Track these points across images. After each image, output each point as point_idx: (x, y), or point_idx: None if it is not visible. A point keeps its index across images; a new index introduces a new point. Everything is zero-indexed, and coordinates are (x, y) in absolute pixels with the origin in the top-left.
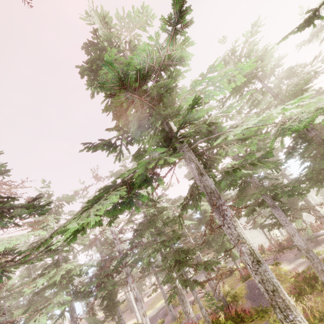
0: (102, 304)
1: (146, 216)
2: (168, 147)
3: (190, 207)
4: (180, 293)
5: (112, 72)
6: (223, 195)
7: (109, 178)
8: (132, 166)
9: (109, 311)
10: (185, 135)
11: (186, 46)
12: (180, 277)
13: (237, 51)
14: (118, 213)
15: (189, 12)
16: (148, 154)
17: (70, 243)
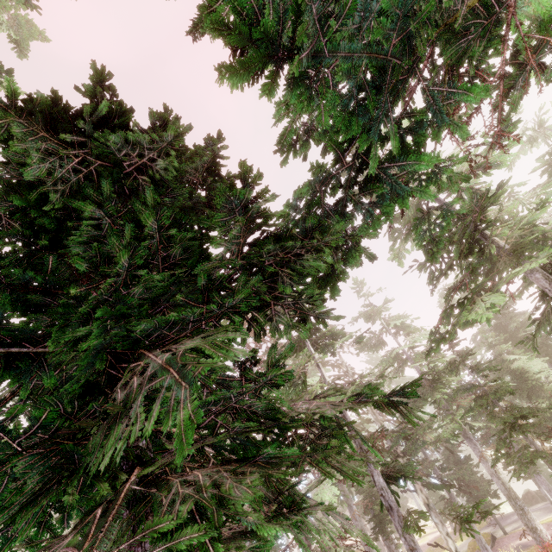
0: (368, 511)
1: (427, 372)
2: (484, 261)
3: (542, 327)
4: (515, 496)
5: (467, 196)
6: (551, 345)
7: (353, 324)
8: (383, 304)
9: (378, 527)
10: (520, 242)
11: (507, 150)
12: (518, 456)
13: (547, 121)
14: (470, 326)
15: (517, 123)
16: (540, 253)
17: (435, 351)
